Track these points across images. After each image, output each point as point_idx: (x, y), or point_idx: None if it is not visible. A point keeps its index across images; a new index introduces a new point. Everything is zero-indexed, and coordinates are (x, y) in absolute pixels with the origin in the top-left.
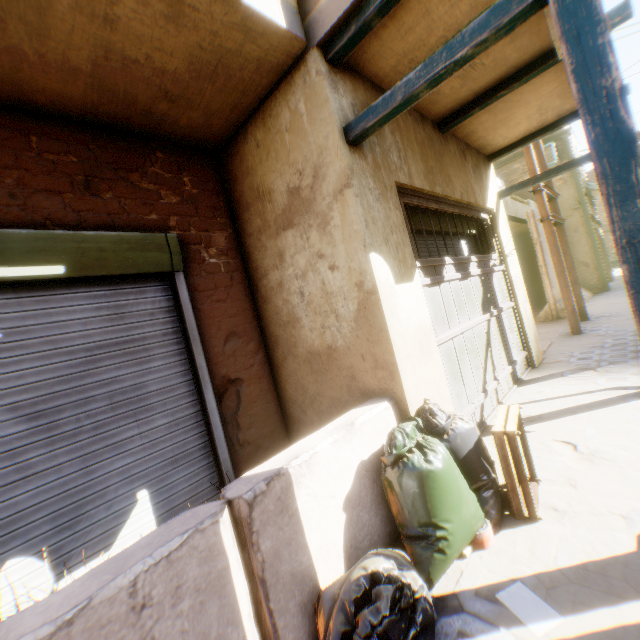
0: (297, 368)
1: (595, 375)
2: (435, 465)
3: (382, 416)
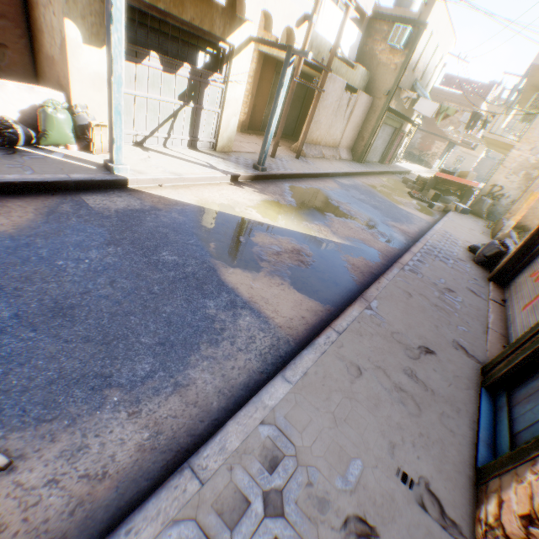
0: (44, 61)
1: (219, 161)
2: (53, 114)
3: (57, 97)
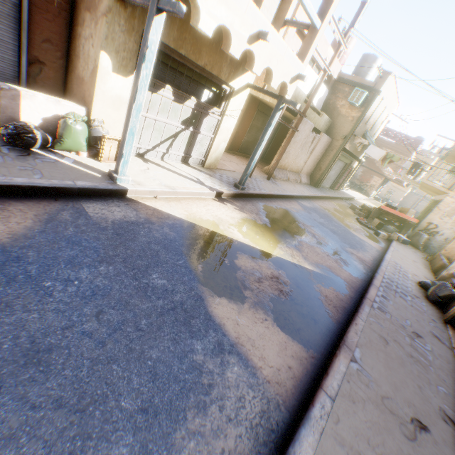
0: (74, 79)
1: (206, 177)
2: (72, 125)
3: (79, 110)
